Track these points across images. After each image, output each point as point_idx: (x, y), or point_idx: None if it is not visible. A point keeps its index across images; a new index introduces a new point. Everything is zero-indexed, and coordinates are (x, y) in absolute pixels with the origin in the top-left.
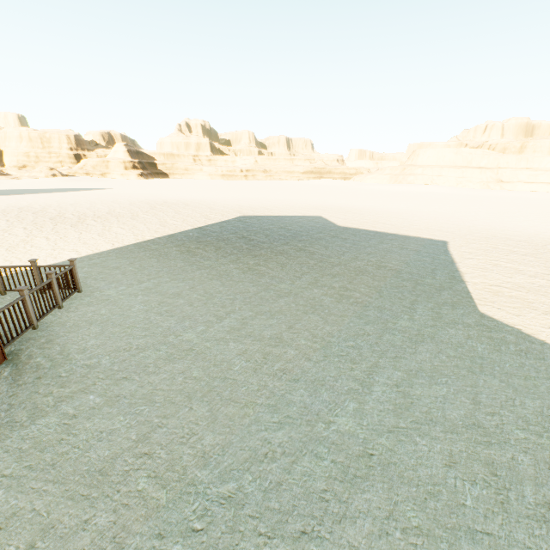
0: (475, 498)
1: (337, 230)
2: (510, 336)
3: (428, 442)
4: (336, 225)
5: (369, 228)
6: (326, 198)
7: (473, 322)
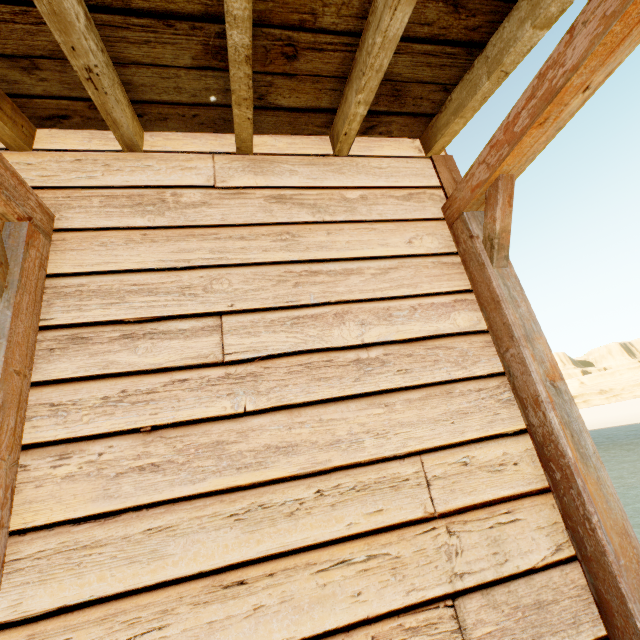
0: None
1: None
2: None
3: None
4: None
5: None
6: None
7: None
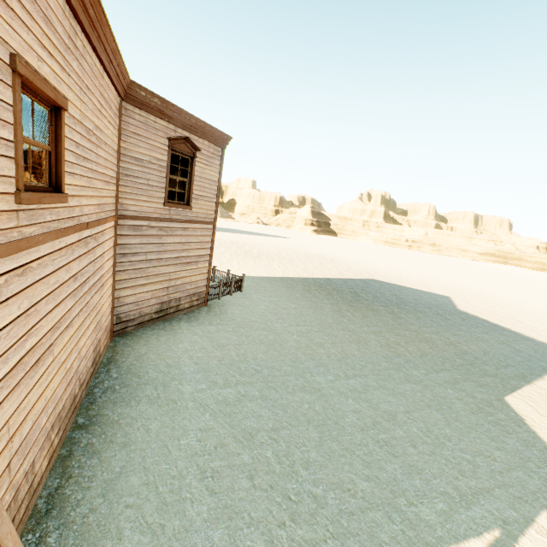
0: (353, 421)
1: (449, 311)
2: (503, 416)
3: (354, 403)
4: (455, 307)
5: (492, 319)
6: (484, 284)
7: (481, 397)
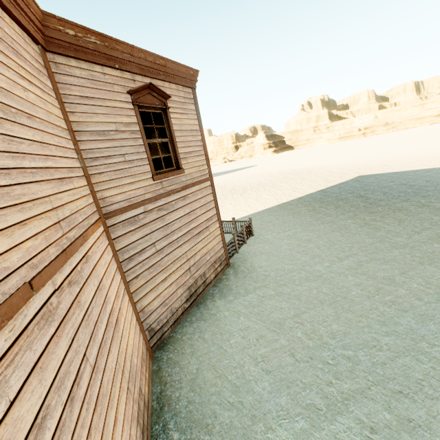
0: None
1: None
2: None
3: None
4: None
5: None
6: None
7: None
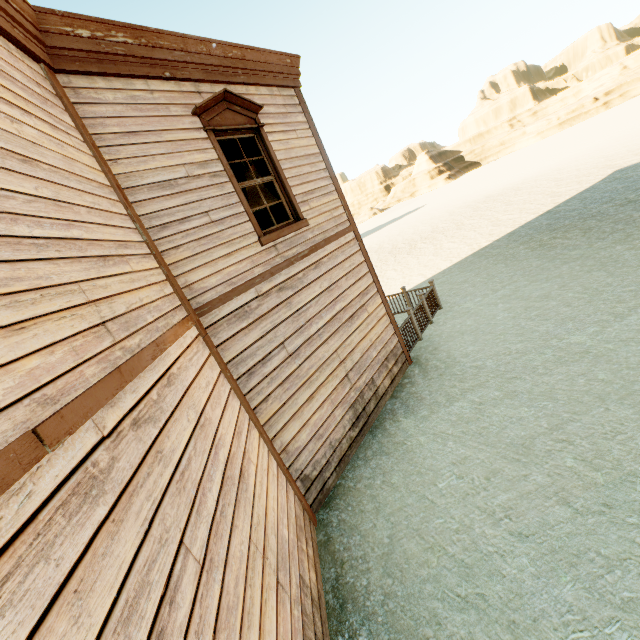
0: None
1: None
2: None
3: None
4: None
5: None
6: None
7: None
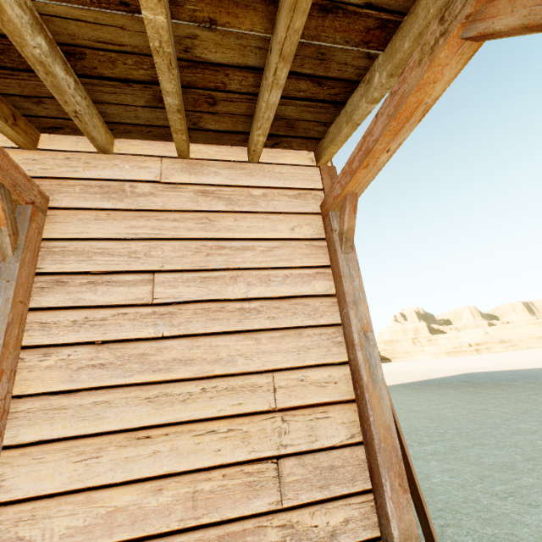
0: None
1: None
2: None
3: None
4: None
5: None
6: None
7: None
